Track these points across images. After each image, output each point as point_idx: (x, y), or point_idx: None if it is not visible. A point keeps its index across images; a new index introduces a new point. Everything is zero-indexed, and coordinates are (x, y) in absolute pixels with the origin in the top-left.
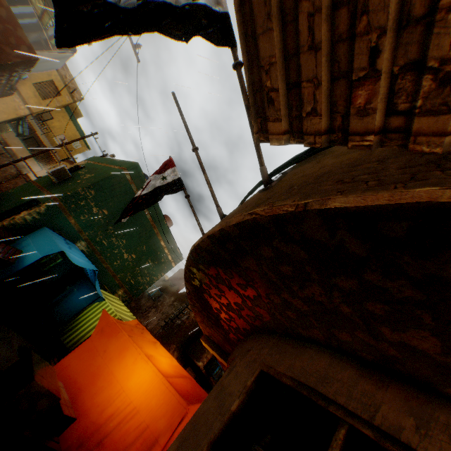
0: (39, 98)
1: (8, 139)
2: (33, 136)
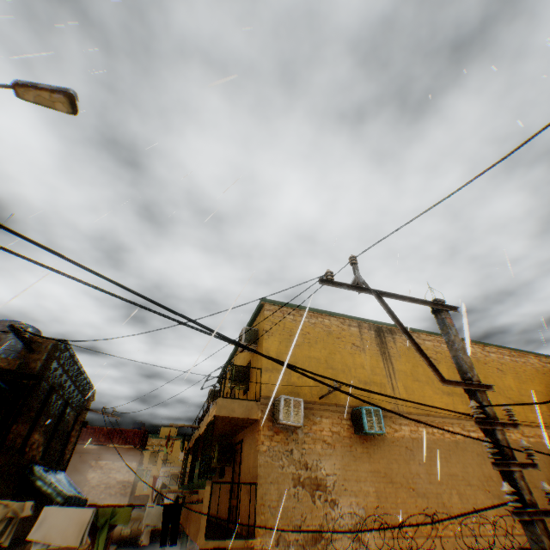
0: (154, 466)
1: (164, 493)
2: (170, 474)
